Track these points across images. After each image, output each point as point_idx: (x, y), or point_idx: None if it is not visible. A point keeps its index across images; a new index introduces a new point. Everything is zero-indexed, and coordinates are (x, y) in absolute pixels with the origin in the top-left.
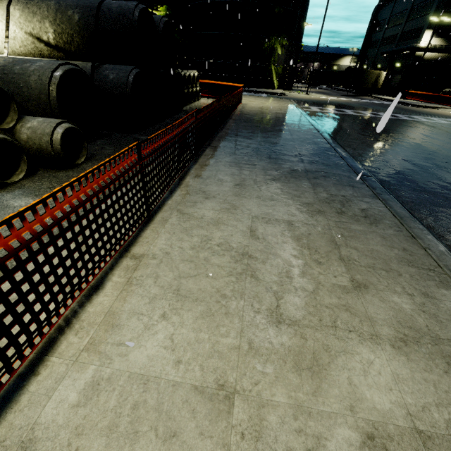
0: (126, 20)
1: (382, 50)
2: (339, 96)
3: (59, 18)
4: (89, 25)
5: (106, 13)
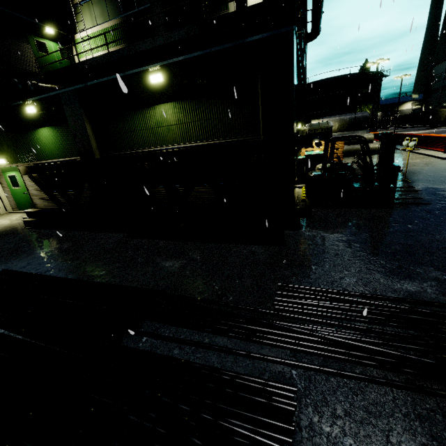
0: (366, 117)
1: (444, 93)
2: (418, 130)
3: (341, 121)
4: (352, 121)
5: (358, 117)
